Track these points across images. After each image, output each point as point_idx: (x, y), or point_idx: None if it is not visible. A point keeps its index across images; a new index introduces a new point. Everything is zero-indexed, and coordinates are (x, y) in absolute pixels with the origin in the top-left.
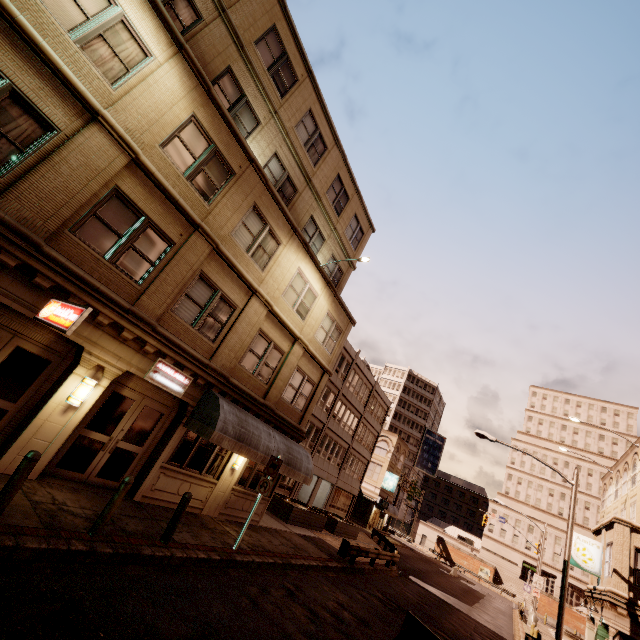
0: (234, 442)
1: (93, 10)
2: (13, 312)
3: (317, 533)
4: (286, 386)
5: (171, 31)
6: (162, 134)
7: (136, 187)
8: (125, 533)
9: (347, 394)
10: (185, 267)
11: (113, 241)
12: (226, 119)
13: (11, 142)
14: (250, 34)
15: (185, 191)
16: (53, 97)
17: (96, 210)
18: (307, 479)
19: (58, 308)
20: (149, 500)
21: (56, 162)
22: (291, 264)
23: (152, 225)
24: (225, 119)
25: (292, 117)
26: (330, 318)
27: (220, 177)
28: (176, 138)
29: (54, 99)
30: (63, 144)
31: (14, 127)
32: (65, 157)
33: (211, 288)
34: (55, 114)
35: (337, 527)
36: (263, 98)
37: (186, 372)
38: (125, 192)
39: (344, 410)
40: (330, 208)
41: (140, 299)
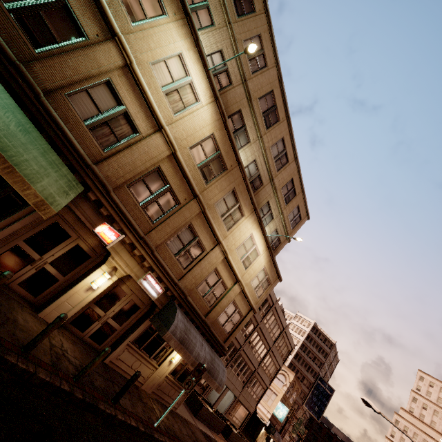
0: (178, 343)
1: (177, 77)
2: (83, 224)
3: (215, 435)
4: (222, 312)
5: (214, 90)
6: (192, 142)
7: (169, 168)
8: (93, 386)
9: (263, 328)
10: (182, 218)
11: (147, 196)
12: (230, 138)
13: (116, 136)
14: (257, 94)
15: (195, 174)
16: (143, 117)
17: (144, 177)
18: (219, 388)
19: (106, 229)
20: (113, 365)
21: (133, 149)
22: (247, 230)
23: (171, 190)
24: (230, 138)
25: (270, 141)
26: (264, 272)
27: (218, 170)
28: (199, 145)
29: (143, 118)
30: (140, 140)
31: (120, 129)
32: (138, 147)
33: (193, 234)
34: (141, 125)
35: (231, 435)
36: (255, 128)
37: (162, 284)
38: (162, 170)
39: (258, 340)
40: (281, 198)
41: (150, 232)
